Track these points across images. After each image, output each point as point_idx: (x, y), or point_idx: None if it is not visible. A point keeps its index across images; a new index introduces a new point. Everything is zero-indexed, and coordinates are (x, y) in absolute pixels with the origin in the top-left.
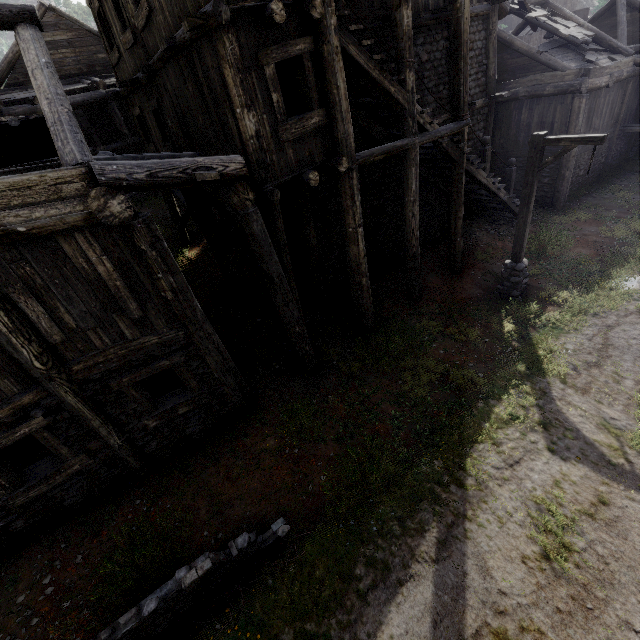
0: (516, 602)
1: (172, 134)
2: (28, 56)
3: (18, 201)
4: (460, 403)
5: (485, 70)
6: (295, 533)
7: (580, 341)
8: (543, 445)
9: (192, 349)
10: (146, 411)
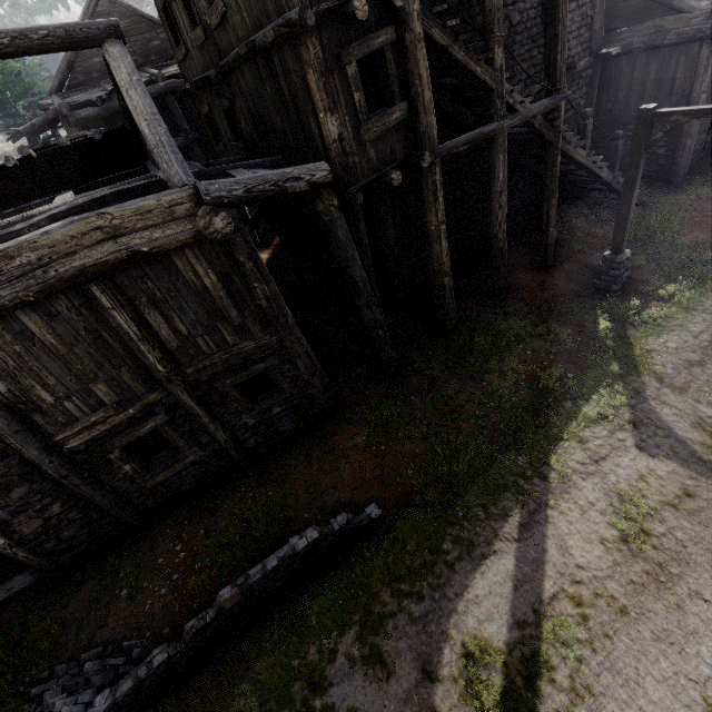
0: (592, 574)
1: (246, 135)
2: (120, 75)
3: (141, 224)
4: (547, 403)
5: (590, 23)
6: (386, 516)
7: (684, 339)
8: (631, 443)
9: (284, 353)
10: (245, 410)
